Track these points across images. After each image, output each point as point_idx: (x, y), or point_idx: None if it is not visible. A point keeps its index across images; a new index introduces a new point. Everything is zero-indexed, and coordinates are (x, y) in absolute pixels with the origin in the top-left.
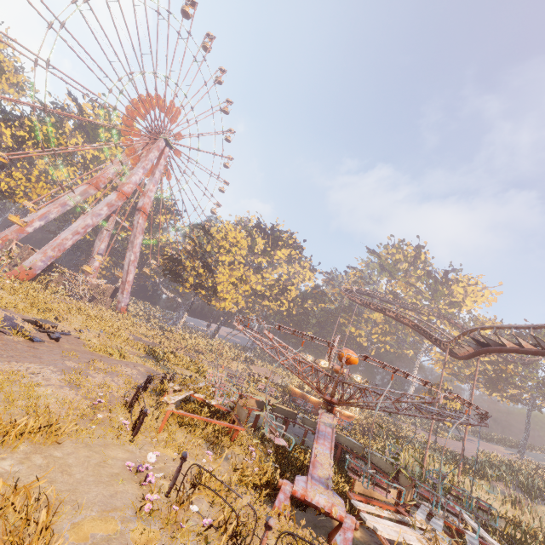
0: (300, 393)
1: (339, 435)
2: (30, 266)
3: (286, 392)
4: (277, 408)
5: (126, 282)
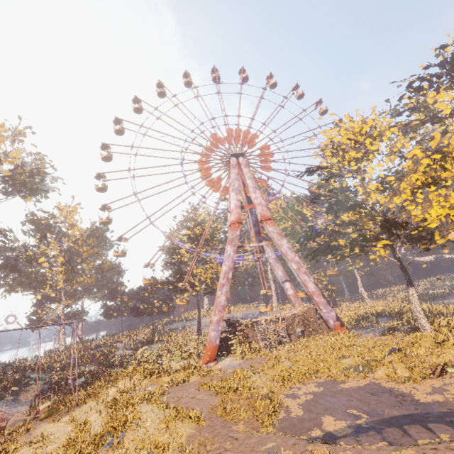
0: None
1: None
2: (208, 341)
3: None
4: None
5: (311, 295)
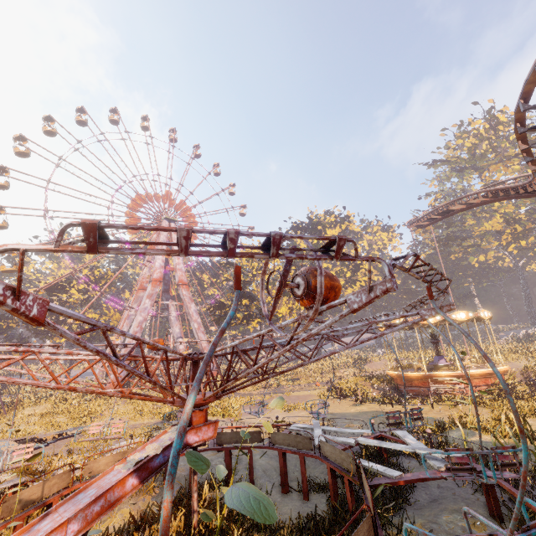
0: (396, 376)
1: (322, 444)
2: (113, 379)
3: (387, 381)
4: (224, 436)
5: (203, 349)
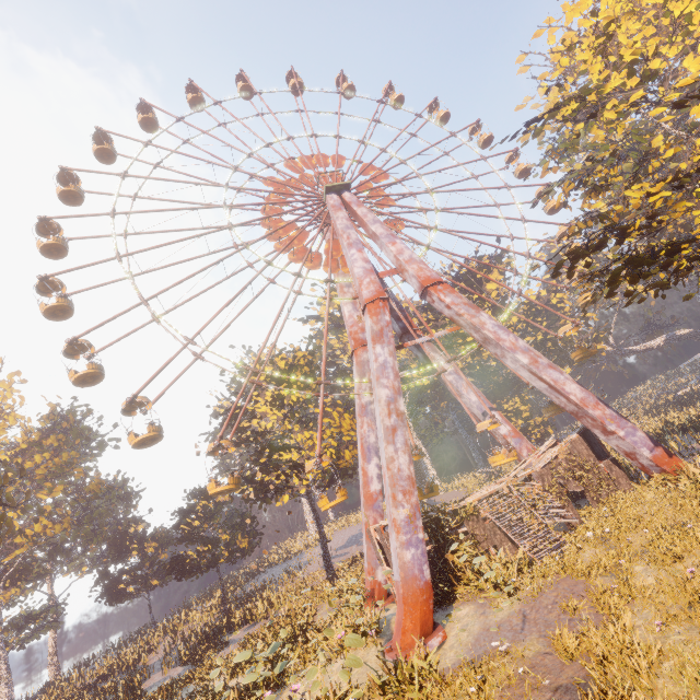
0: None
1: None
2: (402, 579)
3: None
4: None
5: (579, 407)
